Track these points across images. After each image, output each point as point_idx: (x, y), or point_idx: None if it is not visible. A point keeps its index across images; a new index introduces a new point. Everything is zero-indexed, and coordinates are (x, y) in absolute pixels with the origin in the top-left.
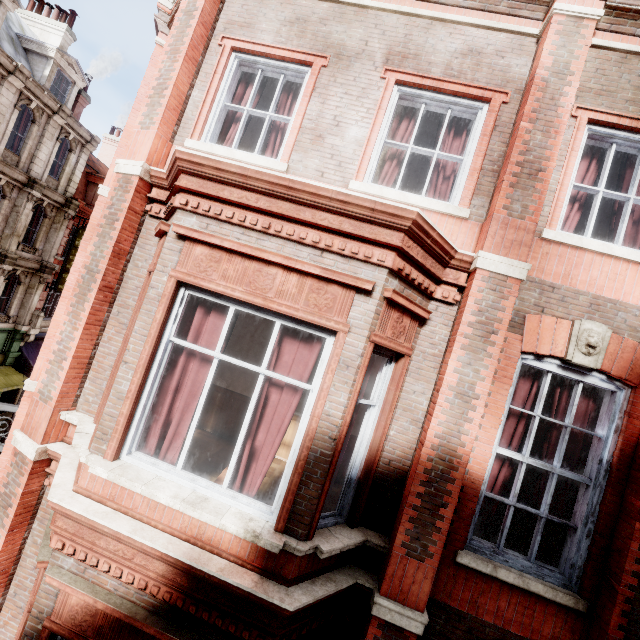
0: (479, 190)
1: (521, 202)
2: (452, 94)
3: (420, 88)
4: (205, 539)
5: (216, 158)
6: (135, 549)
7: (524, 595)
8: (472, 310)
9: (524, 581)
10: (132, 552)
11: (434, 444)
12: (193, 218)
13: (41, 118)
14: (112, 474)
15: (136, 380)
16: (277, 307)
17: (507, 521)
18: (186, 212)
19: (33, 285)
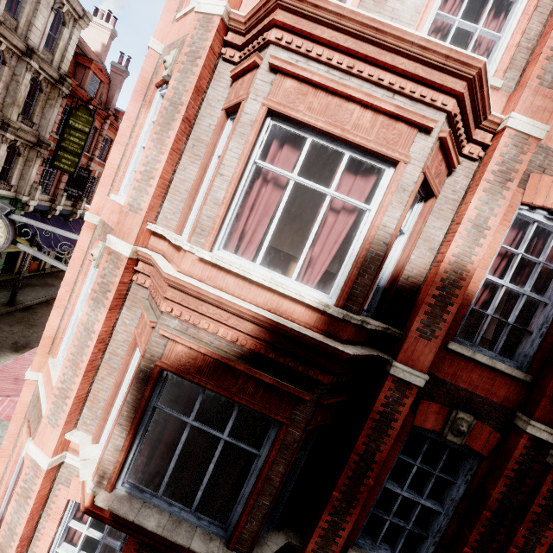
0: (513, 64)
1: (552, 74)
2: None
3: None
4: (282, 311)
5: None
6: (230, 314)
7: (490, 371)
8: (496, 161)
9: (493, 362)
10: (227, 315)
11: (451, 261)
12: (284, 54)
13: None
14: (216, 257)
15: (230, 190)
16: (353, 138)
17: (484, 326)
18: (278, 48)
19: (31, 158)
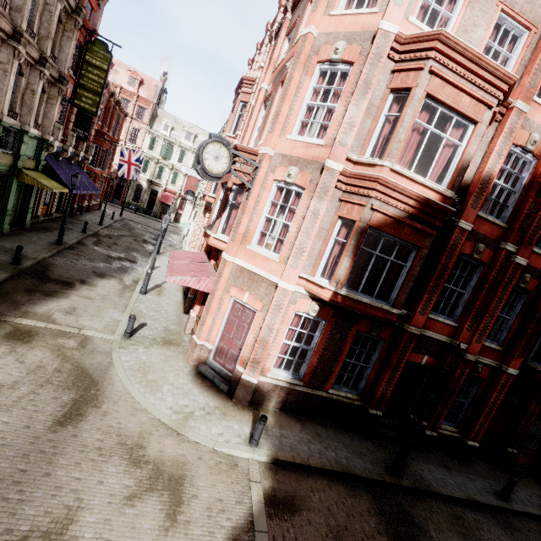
0: (517, 73)
1: (534, 81)
2: (518, 22)
3: (508, 15)
4: (424, 195)
5: (458, 38)
6: (404, 196)
7: (492, 225)
8: (509, 123)
9: (494, 220)
10: (403, 197)
11: (486, 171)
12: (436, 65)
13: None
14: (403, 168)
15: (407, 134)
16: (461, 110)
17: (490, 204)
18: (433, 61)
19: (53, 96)
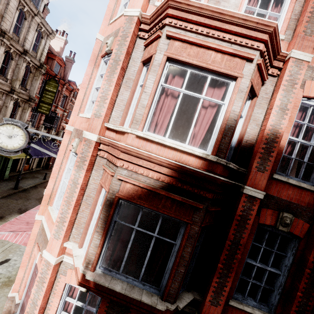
0: (289, 27)
1: (310, 29)
2: None
3: None
4: (182, 160)
5: None
6: (155, 164)
7: (298, 189)
8: (287, 75)
9: (299, 183)
10: (153, 165)
11: (269, 128)
12: (173, 30)
13: (29, 17)
14: (146, 133)
15: (150, 99)
16: (212, 67)
17: (291, 164)
18: (170, 27)
19: (25, 108)
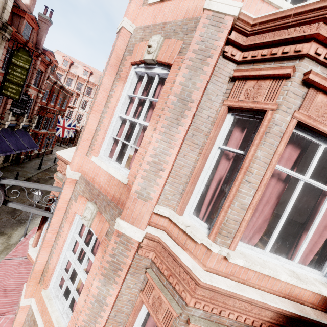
0: None
1: None
2: None
3: None
4: (293, 295)
5: None
6: (253, 305)
7: None
8: None
9: None
10: (251, 307)
11: None
12: (317, 68)
13: None
14: (249, 263)
15: (257, 196)
16: None
17: None
18: (312, 61)
19: None
